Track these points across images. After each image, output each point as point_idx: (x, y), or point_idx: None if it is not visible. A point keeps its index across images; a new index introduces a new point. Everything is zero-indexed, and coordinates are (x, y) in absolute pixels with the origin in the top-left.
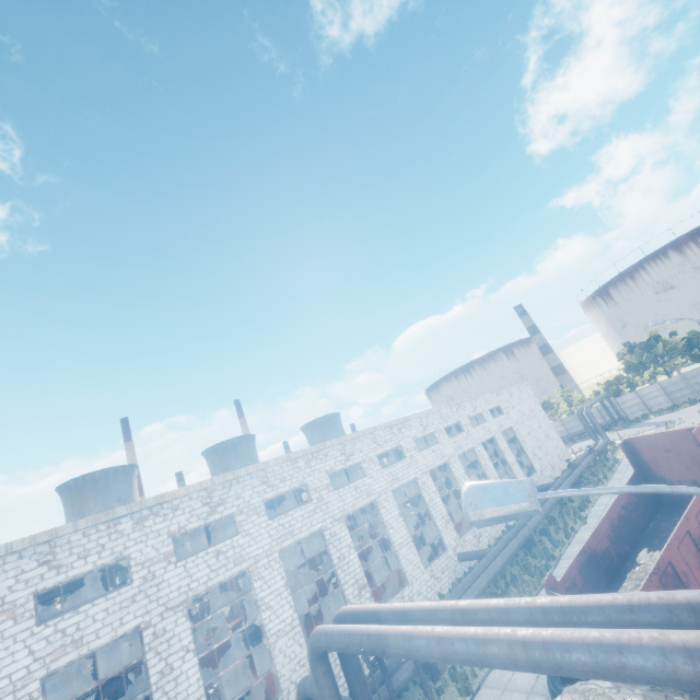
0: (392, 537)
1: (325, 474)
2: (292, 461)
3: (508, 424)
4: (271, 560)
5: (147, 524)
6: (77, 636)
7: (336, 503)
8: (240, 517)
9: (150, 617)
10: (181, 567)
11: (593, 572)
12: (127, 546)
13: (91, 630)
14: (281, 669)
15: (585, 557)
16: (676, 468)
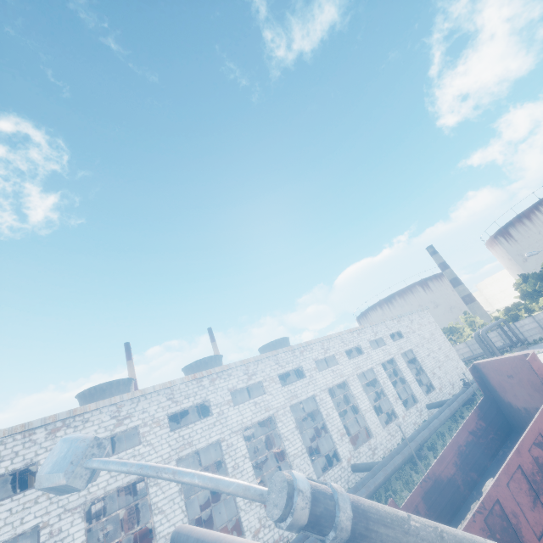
0: (286, 448)
1: (227, 391)
2: (198, 380)
3: (407, 347)
4: None
5: (58, 434)
6: None
7: (235, 417)
8: (143, 429)
9: (49, 517)
10: None
11: (437, 500)
12: (38, 453)
13: None
14: None
15: (429, 483)
16: (520, 395)
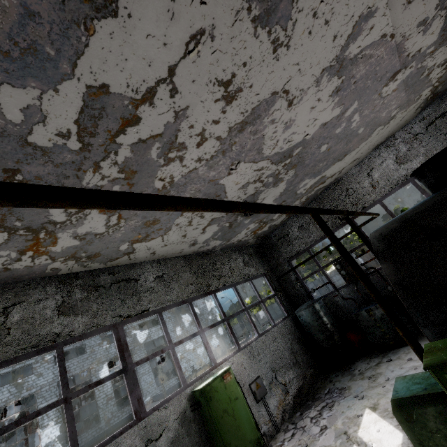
0: None
1: None
2: None
3: (159, 334)
4: None
5: None
6: None
7: None
8: None
9: None
10: None
11: None
12: None
13: None
14: None
15: None
16: None
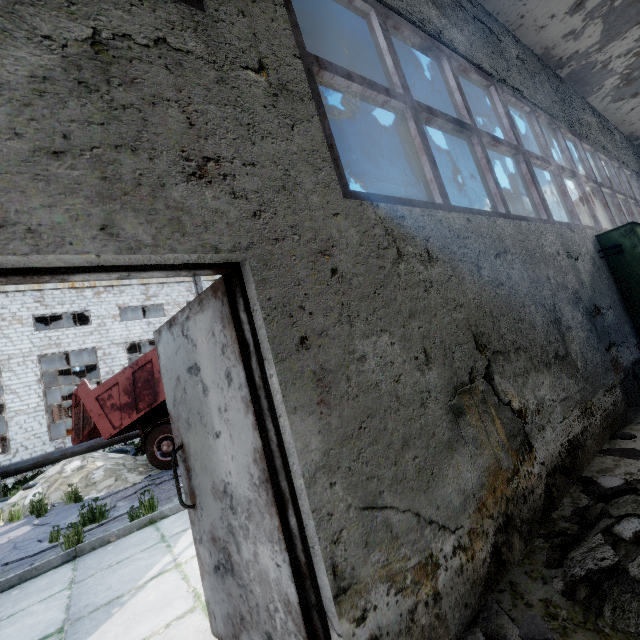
0: None
1: (115, 306)
2: (78, 289)
3: None
4: (28, 360)
5: None
6: None
7: (120, 331)
8: (1, 323)
9: None
10: None
11: None
12: None
13: None
14: (14, 436)
15: None
16: None
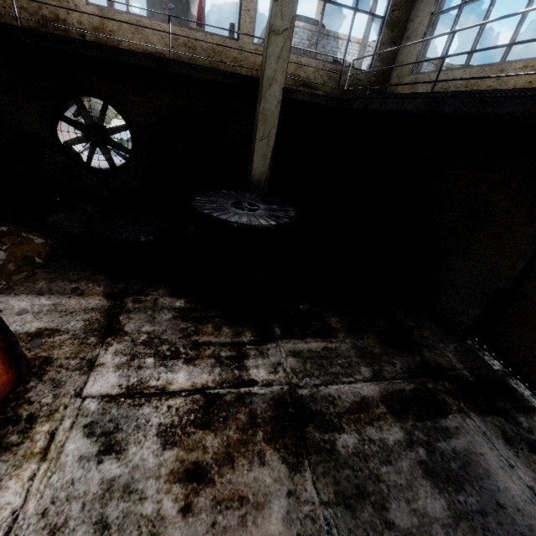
0: None
1: None
2: None
3: None
4: None
5: None
6: None
7: None
8: None
9: None
10: None
11: None
12: None
13: None
14: None
15: None
16: None
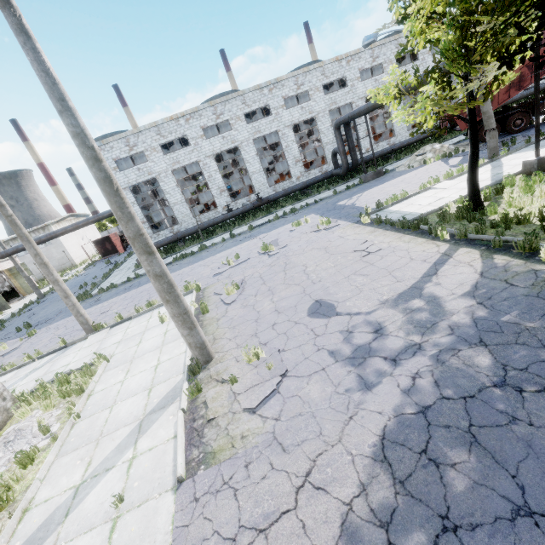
0: (391, 112)
1: (357, 70)
2: (338, 61)
3: None
4: (325, 114)
5: (273, 92)
6: (259, 129)
7: (361, 89)
8: (311, 93)
9: (280, 128)
10: (288, 112)
11: None
12: (267, 100)
13: (262, 129)
14: (327, 156)
15: None
16: None
